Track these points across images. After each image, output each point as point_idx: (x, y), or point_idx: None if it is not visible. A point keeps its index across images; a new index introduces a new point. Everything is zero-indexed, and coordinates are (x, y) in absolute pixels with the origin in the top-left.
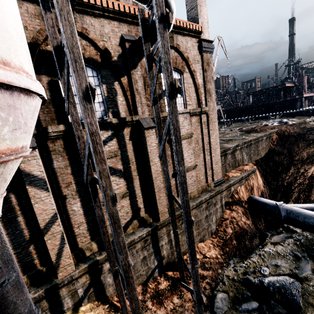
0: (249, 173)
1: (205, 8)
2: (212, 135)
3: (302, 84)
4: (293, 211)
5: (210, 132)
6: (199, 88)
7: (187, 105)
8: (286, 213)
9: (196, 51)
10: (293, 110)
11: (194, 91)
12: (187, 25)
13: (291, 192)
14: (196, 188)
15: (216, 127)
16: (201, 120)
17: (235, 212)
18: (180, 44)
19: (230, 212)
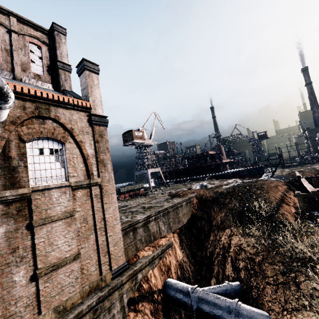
0: (164, 249)
1: (98, 89)
2: (107, 209)
3: (221, 152)
4: (204, 299)
5: (105, 206)
6: (89, 158)
7: (70, 177)
8: (198, 304)
9: (85, 124)
10: (218, 173)
11: (81, 161)
12: (70, 100)
13: (213, 265)
14: (79, 289)
15: (114, 200)
16: (92, 193)
17: (140, 314)
18: (61, 116)
19: (134, 316)
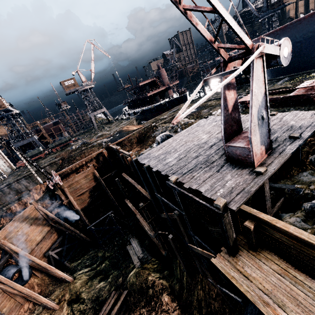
0: (20, 196)
1: None
2: None
3: (159, 78)
4: None
5: None
6: None
7: None
8: None
9: None
10: (147, 107)
11: None
12: None
13: None
14: None
15: None
16: None
17: (4, 220)
18: None
19: (3, 220)
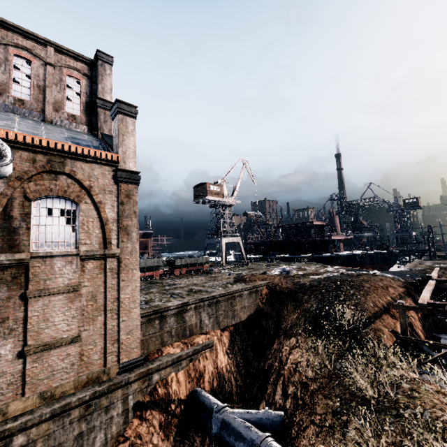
0: (198, 349)
1: (132, 138)
2: (124, 288)
3: (334, 224)
4: (228, 424)
5: (122, 284)
6: (108, 224)
7: (81, 245)
8: (220, 428)
9: (108, 180)
10: (323, 254)
11: (98, 227)
12: (91, 152)
13: (268, 383)
14: (75, 377)
15: (136, 277)
16: (107, 266)
17: (146, 423)
18: (79, 170)
19: (138, 424)
